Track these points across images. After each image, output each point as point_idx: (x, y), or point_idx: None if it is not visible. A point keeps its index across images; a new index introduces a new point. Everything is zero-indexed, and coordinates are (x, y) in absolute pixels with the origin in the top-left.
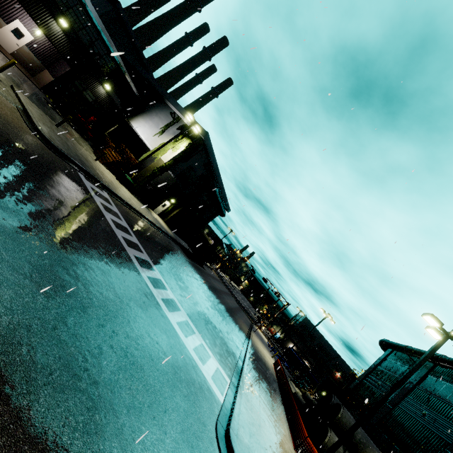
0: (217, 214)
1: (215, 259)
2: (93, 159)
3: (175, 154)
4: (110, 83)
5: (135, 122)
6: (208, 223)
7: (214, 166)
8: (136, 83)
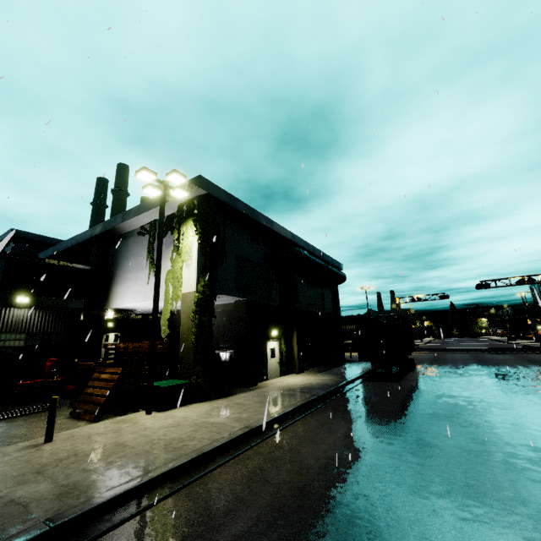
0: (335, 286)
1: (411, 336)
2: (31, 449)
3: (195, 261)
4: (20, 292)
5: (114, 299)
6: (339, 308)
7: (266, 223)
8: (79, 264)
